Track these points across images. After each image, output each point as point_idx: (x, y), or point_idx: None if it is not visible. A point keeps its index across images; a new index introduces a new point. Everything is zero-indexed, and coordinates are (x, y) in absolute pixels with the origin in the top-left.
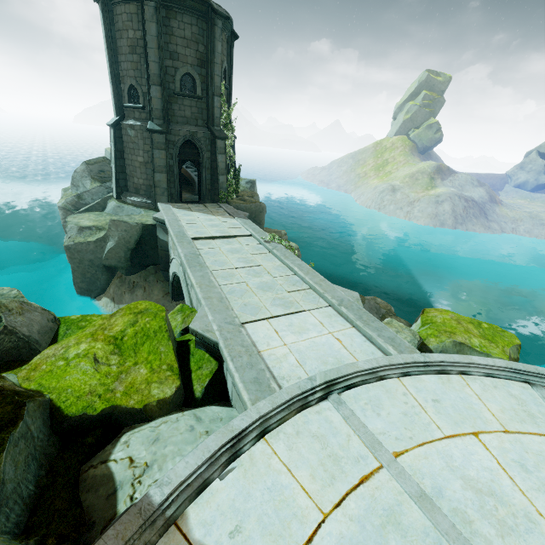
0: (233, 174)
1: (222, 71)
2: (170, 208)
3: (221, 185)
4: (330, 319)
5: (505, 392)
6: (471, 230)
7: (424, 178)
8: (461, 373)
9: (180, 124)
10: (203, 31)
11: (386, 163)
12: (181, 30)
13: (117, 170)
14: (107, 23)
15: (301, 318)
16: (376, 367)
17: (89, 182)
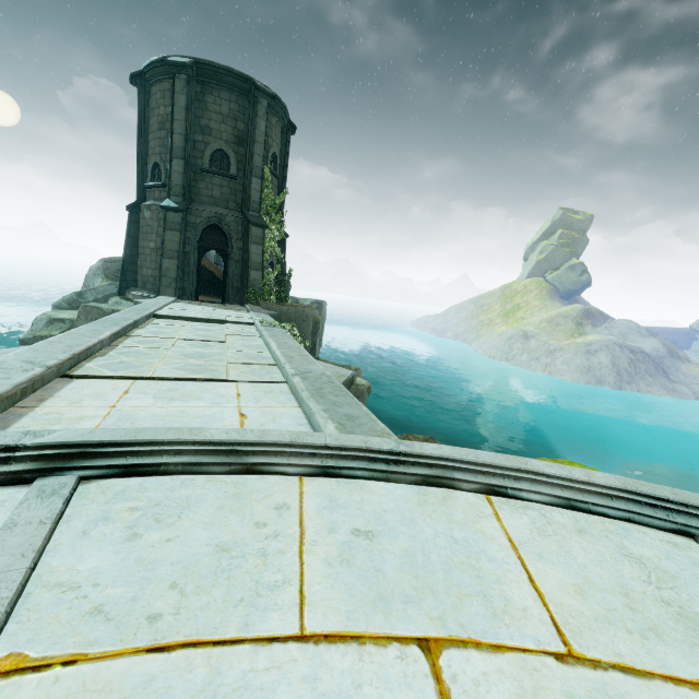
0: (282, 281)
1: (269, 155)
2: (170, 298)
3: (253, 282)
4: (265, 394)
5: (608, 547)
6: (645, 392)
7: (568, 323)
8: (488, 489)
9: (205, 205)
10: (245, 109)
11: (517, 307)
12: (217, 105)
13: (125, 260)
14: (142, 104)
15: (206, 387)
16: (249, 442)
17: (100, 280)
